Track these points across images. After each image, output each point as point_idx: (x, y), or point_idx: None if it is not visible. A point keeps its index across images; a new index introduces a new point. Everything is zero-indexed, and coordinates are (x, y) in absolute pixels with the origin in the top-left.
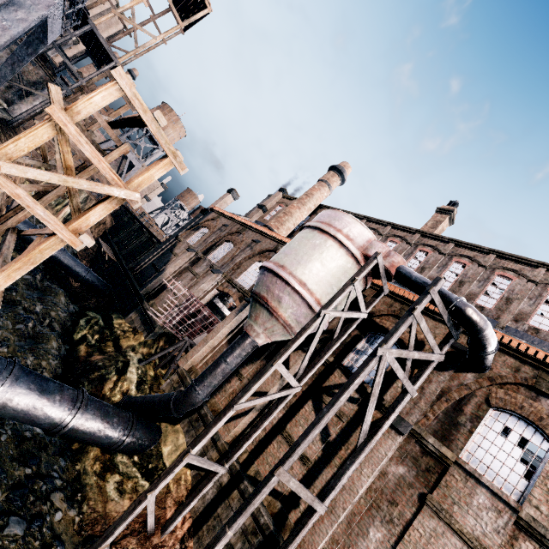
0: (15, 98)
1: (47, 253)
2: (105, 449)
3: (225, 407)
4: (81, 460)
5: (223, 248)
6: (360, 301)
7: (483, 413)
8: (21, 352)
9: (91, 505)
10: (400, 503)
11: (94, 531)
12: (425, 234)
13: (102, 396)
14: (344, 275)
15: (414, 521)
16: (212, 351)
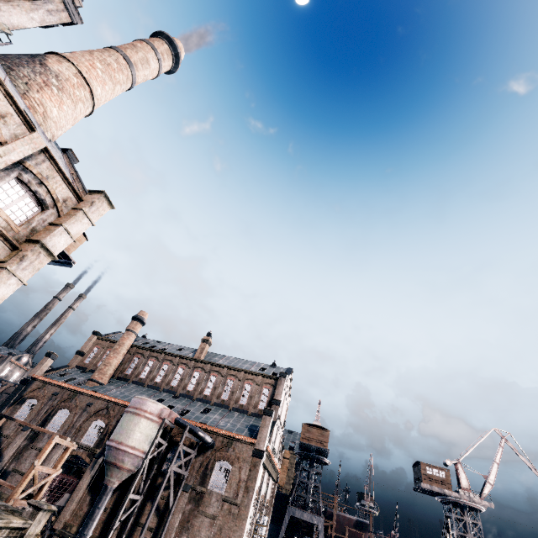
0: None
1: None
2: None
3: (99, 533)
4: None
5: (59, 415)
6: (162, 441)
7: (214, 465)
8: None
9: None
10: (191, 520)
11: None
12: (197, 360)
13: None
14: (153, 432)
15: (195, 522)
16: (78, 504)
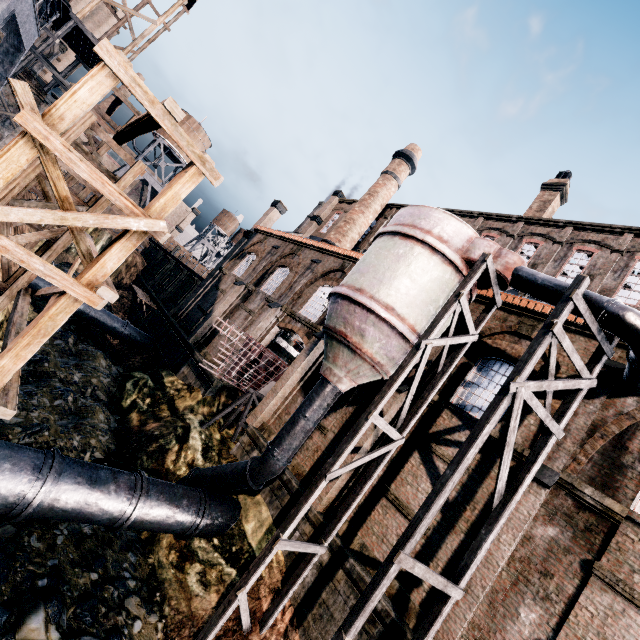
0: (3, 130)
1: (60, 319)
2: (178, 535)
3: (310, 468)
4: (153, 551)
5: (277, 275)
6: (468, 321)
7: None
8: (64, 432)
9: (173, 606)
10: (556, 575)
11: (182, 637)
12: (530, 221)
13: (165, 471)
14: (442, 290)
15: (580, 596)
16: (284, 402)
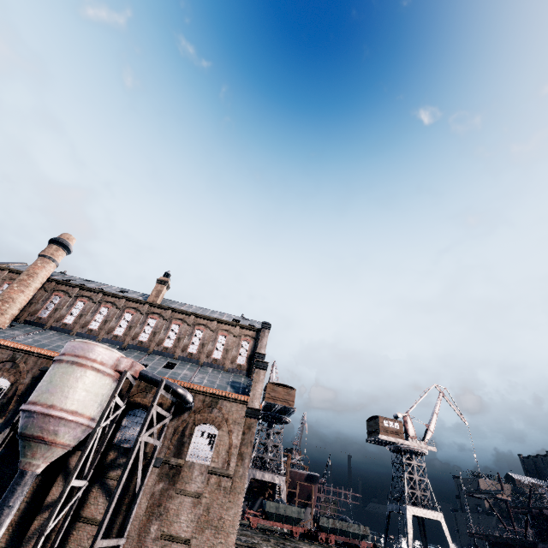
0: None
1: None
2: None
3: (6, 542)
4: None
5: None
6: (120, 403)
7: (193, 430)
8: None
9: None
10: (163, 503)
11: None
12: (152, 304)
13: None
14: (105, 390)
15: (171, 505)
16: None
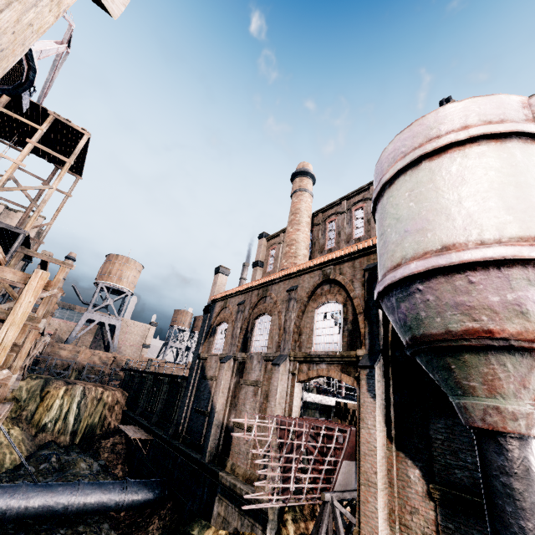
0: None
1: None
2: None
3: None
4: None
5: (259, 328)
6: None
7: None
8: None
9: None
10: None
11: None
12: None
13: None
14: None
15: None
16: (392, 493)
